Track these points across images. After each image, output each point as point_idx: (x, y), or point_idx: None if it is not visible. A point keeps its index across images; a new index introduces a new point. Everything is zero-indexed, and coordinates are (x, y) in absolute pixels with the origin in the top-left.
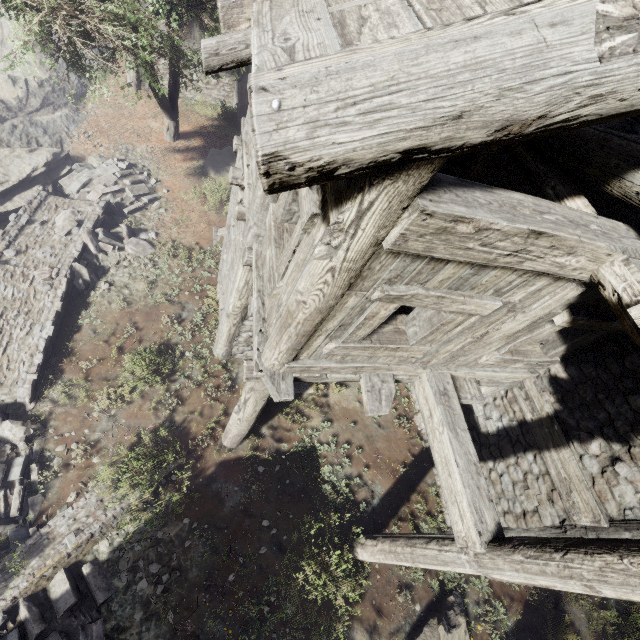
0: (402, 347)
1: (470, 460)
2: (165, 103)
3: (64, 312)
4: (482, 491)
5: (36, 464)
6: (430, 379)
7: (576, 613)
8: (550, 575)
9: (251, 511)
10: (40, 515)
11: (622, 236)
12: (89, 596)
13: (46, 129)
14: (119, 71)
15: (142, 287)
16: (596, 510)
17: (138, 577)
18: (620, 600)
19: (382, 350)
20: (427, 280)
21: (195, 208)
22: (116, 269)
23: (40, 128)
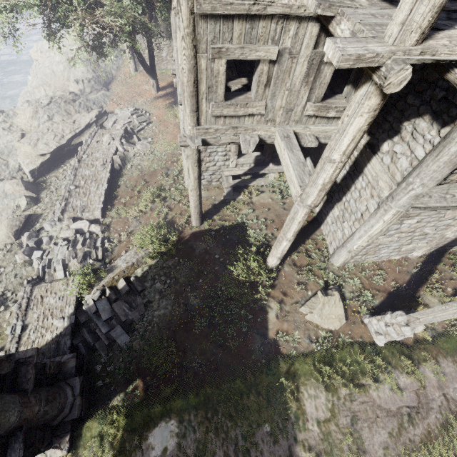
0: (249, 103)
1: (300, 161)
2: (148, 69)
3: (112, 180)
4: (305, 172)
5: (107, 240)
6: (279, 132)
7: (430, 299)
8: (319, 172)
9: (209, 252)
10: (111, 261)
11: None
12: (135, 289)
13: (94, 102)
14: (126, 66)
15: (147, 164)
16: (389, 182)
17: (156, 282)
18: None
19: (239, 108)
20: (231, 38)
21: (171, 123)
22: (133, 158)
23: (91, 102)
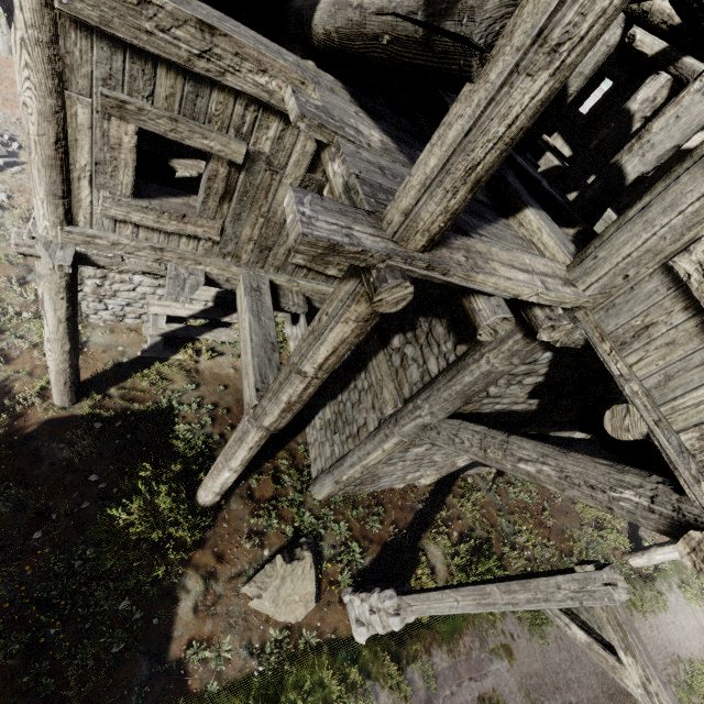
0: (188, 216)
1: (268, 340)
2: None
3: None
4: (273, 362)
5: None
6: (245, 278)
7: (433, 551)
8: (283, 382)
9: (77, 467)
10: None
11: (322, 78)
12: None
13: None
14: None
15: None
16: (395, 396)
17: None
18: (477, 540)
19: (167, 218)
20: (150, 93)
21: None
22: None
23: None
